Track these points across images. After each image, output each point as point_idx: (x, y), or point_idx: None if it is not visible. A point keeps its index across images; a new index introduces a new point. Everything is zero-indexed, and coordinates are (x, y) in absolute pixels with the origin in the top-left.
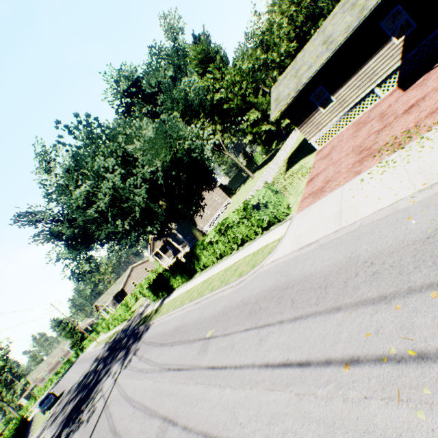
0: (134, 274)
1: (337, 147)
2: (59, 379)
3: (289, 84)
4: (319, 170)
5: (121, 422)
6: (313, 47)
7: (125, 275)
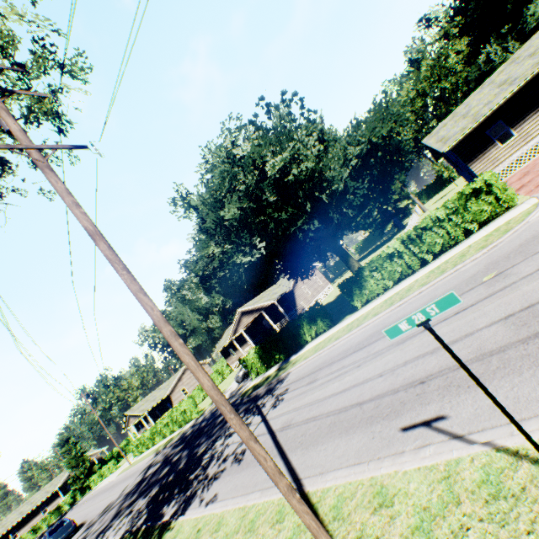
0: (186, 378)
1: (537, 166)
2: (41, 535)
3: (456, 125)
4: (525, 181)
5: (366, 393)
6: (480, 95)
7: (174, 378)
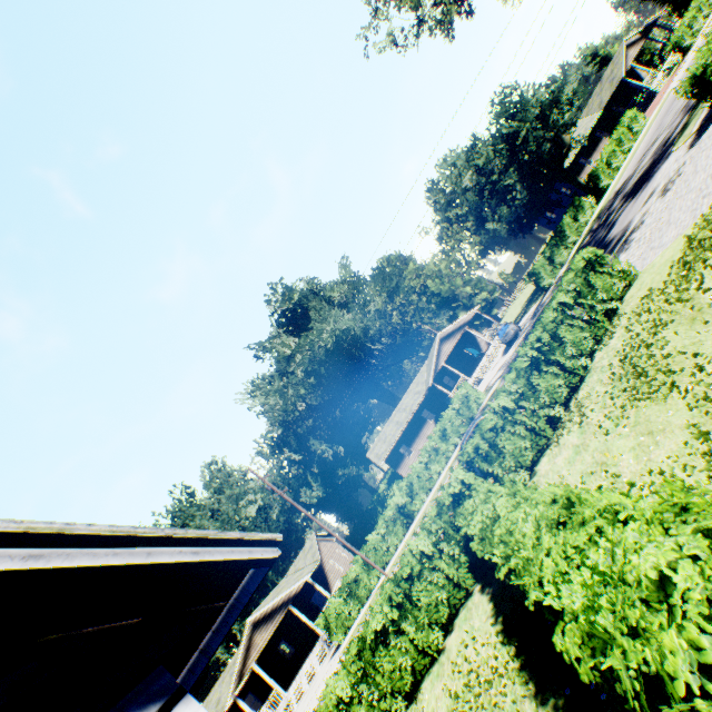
0: (325, 550)
1: None
2: None
3: None
4: None
5: None
6: None
7: (306, 551)
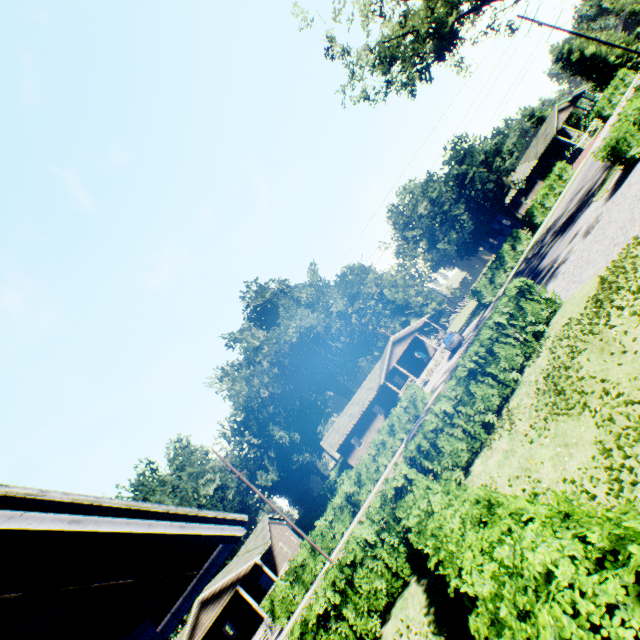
0: (275, 533)
1: None
2: None
3: None
4: None
5: None
6: None
7: (258, 533)
